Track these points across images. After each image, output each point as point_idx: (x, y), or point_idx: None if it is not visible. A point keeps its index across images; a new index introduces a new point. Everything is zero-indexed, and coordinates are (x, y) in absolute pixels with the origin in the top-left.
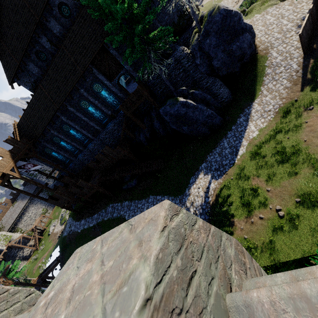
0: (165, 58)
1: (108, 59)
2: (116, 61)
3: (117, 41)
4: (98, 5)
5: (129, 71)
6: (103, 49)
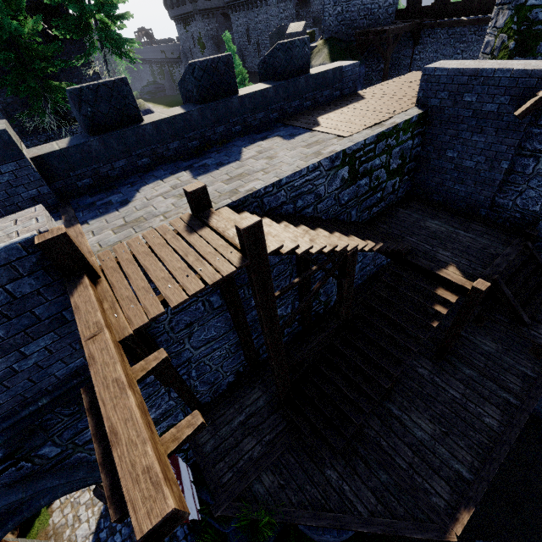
0: (66, 123)
1: None
2: None
3: None
4: None
5: None
6: None
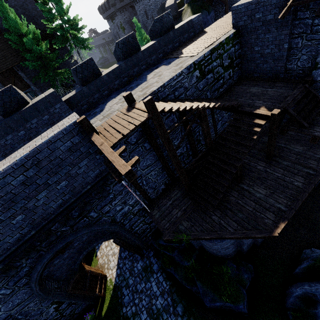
0: (67, 89)
1: (14, 78)
2: (23, 82)
3: (33, 66)
4: (20, 43)
5: (36, 91)
6: (11, 70)
